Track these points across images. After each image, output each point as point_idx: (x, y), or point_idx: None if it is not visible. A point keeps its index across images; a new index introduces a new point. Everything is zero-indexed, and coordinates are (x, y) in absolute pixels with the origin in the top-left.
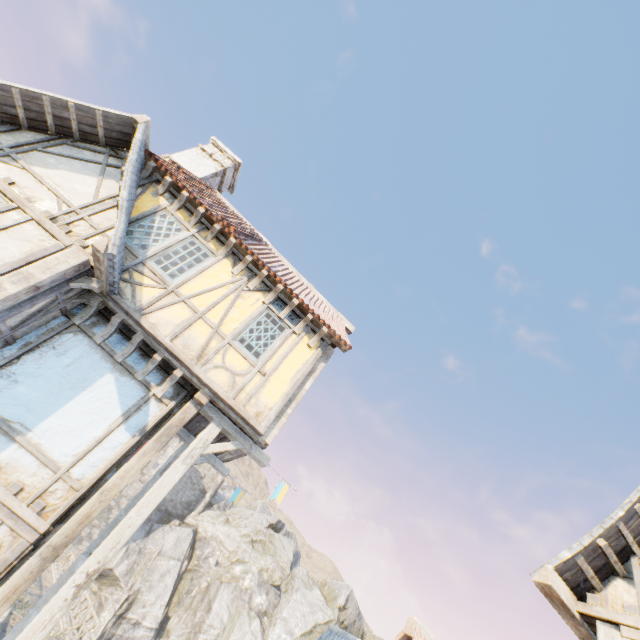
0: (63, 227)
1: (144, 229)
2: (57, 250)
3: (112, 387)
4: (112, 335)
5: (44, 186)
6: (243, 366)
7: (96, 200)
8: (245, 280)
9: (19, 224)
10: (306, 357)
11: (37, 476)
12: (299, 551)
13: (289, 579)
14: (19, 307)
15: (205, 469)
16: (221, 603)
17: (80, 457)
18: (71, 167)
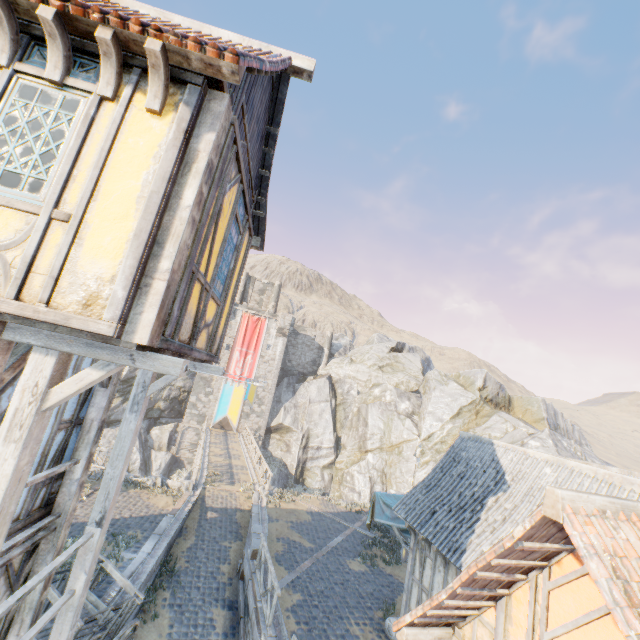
0: None
1: None
2: None
3: None
4: None
5: None
6: (12, 225)
7: None
8: None
9: None
10: (157, 139)
11: None
12: (428, 357)
13: (424, 383)
14: None
15: (312, 332)
16: (373, 418)
17: None
18: None
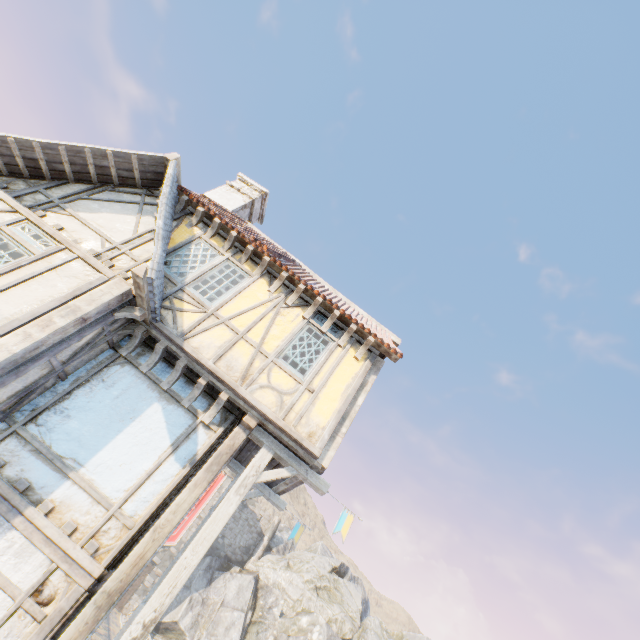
0: (106, 262)
1: (181, 258)
2: (101, 282)
3: (160, 416)
4: (157, 364)
5: (89, 228)
6: (289, 384)
7: (135, 235)
8: (282, 297)
9: (67, 263)
10: (354, 370)
11: (90, 514)
12: (367, 598)
13: (361, 631)
14: (68, 340)
15: (260, 510)
16: None
17: (131, 492)
18: (112, 209)
